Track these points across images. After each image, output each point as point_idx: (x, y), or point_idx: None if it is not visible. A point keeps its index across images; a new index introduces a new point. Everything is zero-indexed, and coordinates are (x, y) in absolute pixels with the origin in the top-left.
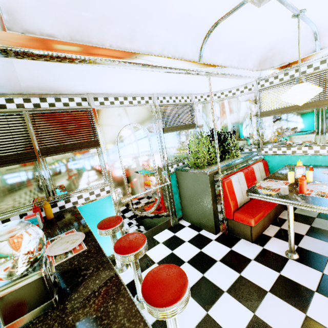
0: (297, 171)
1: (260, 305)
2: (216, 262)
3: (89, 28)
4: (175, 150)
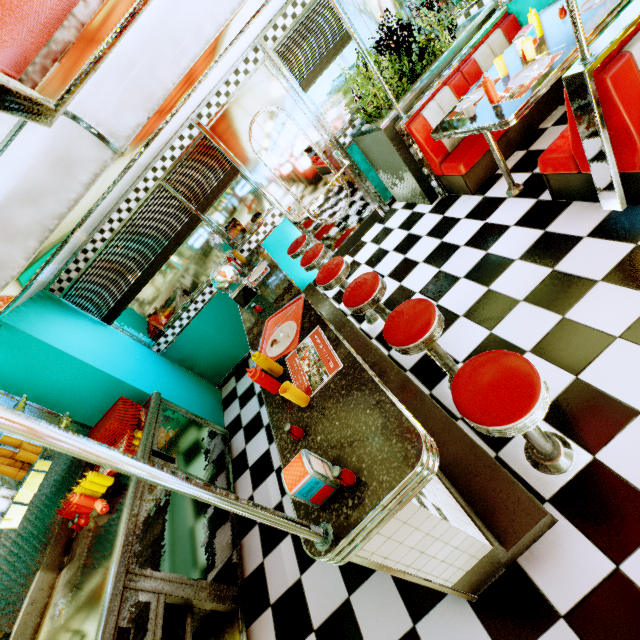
0: (517, 46)
1: (448, 261)
2: (421, 239)
3: (150, 88)
4: (339, 104)
